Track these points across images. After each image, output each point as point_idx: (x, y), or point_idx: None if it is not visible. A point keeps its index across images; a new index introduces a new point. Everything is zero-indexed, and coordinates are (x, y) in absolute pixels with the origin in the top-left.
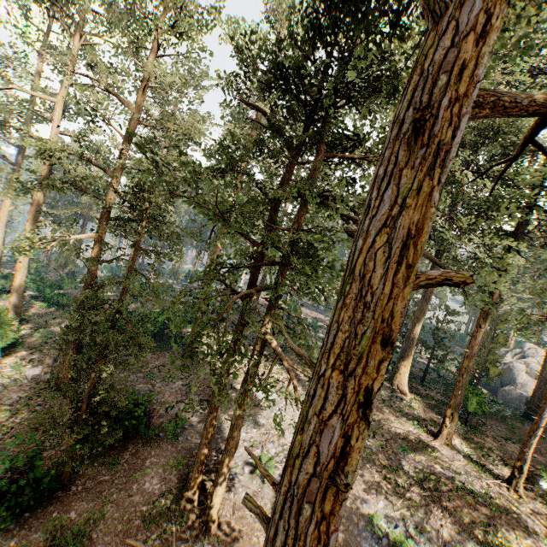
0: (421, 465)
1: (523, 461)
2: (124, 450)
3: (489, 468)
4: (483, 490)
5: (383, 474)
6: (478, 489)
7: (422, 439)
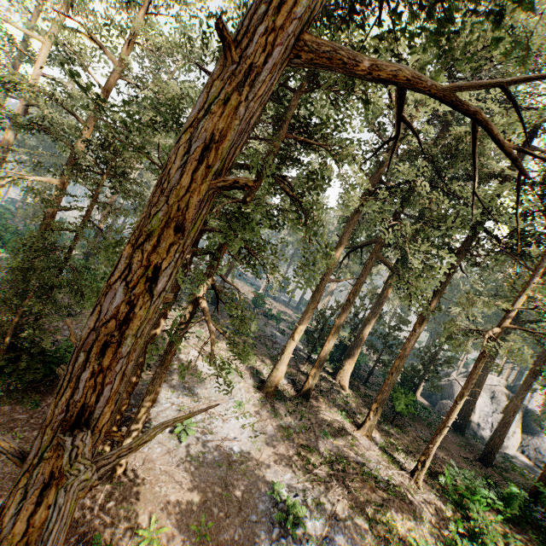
0: (337, 449)
1: (427, 456)
2: (48, 395)
3: (399, 461)
4: (387, 477)
5: (298, 452)
6: (382, 476)
7: (346, 428)
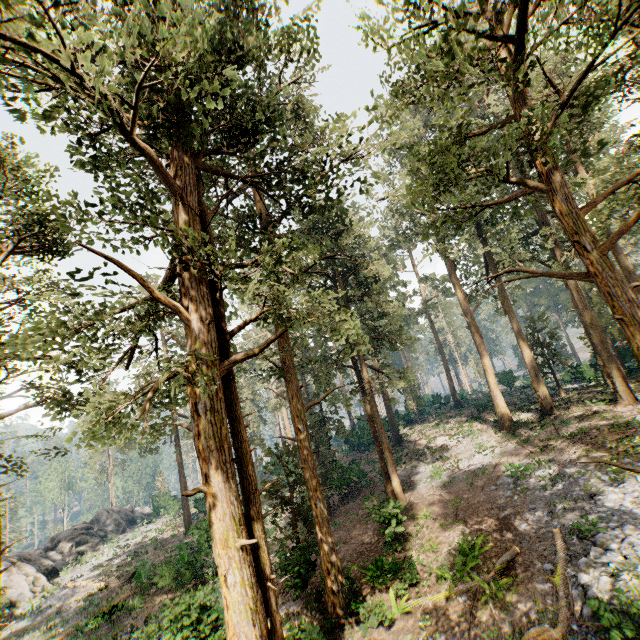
0: (582, 427)
1: None
2: (358, 496)
3: None
4: None
5: (536, 445)
6: (639, 420)
7: (598, 410)
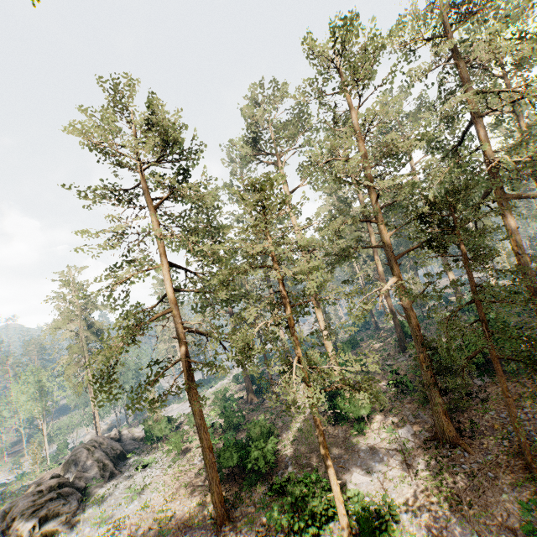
0: None
1: None
2: None
3: None
4: None
5: None
6: None
7: None
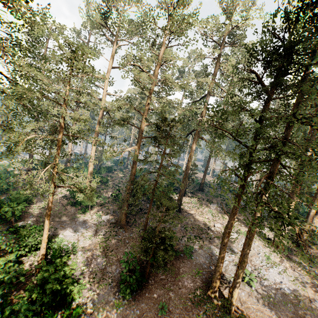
0: None
1: None
2: (166, 262)
3: None
4: None
5: None
6: None
7: None
